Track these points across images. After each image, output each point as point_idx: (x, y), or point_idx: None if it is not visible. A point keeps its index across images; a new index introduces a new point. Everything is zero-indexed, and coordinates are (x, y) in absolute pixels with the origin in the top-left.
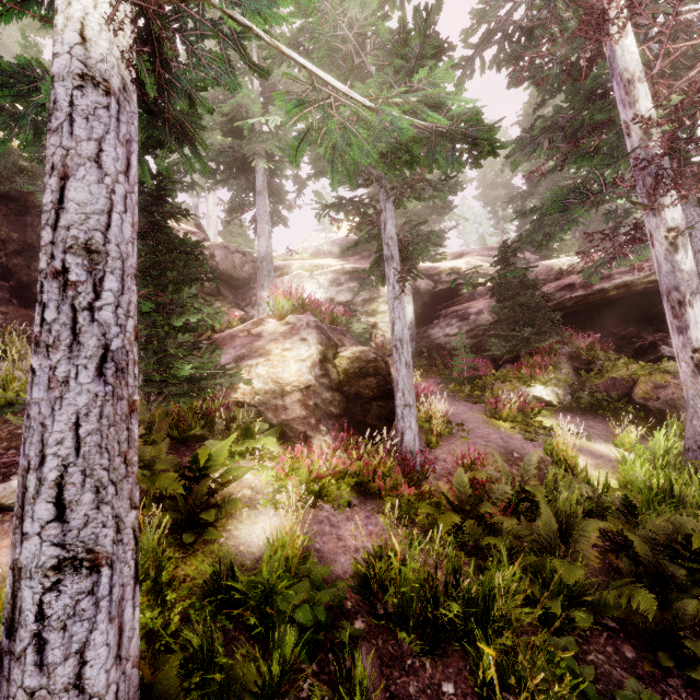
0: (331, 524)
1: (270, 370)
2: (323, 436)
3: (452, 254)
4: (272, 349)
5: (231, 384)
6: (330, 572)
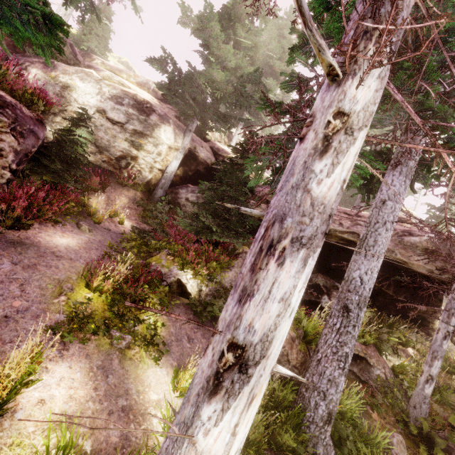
0: None
1: None
2: None
3: None
4: None
5: None
6: None
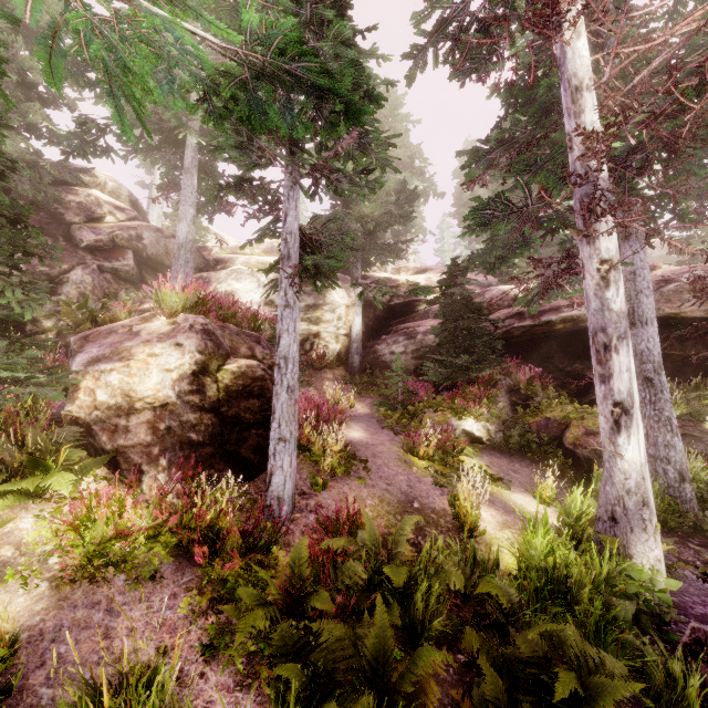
0: (110, 608)
1: (125, 379)
2: (157, 474)
3: (416, 268)
4: (137, 353)
5: (72, 392)
6: (51, 702)
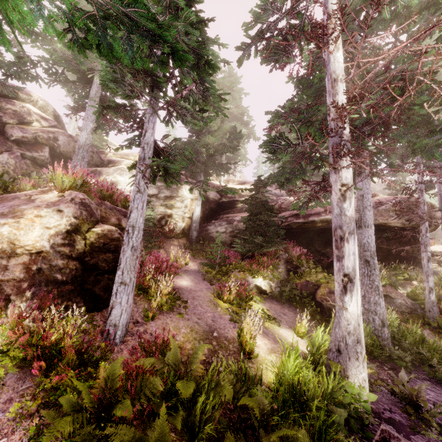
0: None
1: (13, 231)
2: (20, 303)
3: (239, 181)
4: (27, 213)
5: None
6: None
